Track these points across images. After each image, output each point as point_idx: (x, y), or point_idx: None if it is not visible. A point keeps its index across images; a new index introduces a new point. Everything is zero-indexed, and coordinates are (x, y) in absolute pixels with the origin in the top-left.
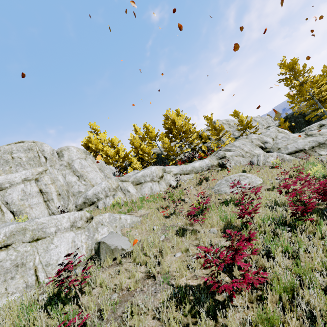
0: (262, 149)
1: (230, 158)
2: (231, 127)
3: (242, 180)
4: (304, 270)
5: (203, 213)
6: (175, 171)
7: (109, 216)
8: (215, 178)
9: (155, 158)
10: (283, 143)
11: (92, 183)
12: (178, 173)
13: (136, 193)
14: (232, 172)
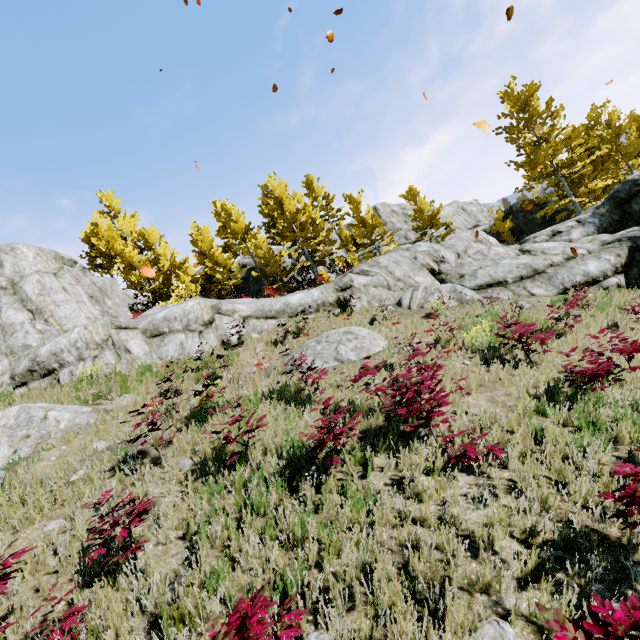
0: (434, 274)
1: (361, 289)
2: (408, 221)
3: (342, 343)
4: (180, 611)
5: (192, 421)
6: (245, 311)
7: (18, 414)
8: (316, 330)
9: (246, 277)
10: (473, 265)
11: (65, 328)
12: (251, 316)
13: (146, 356)
14: (351, 321)
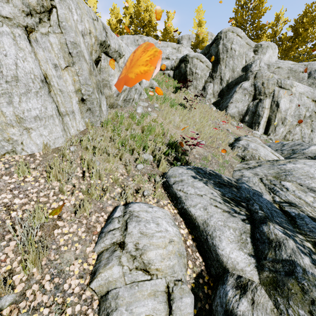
0: None
1: None
2: None
3: None
4: None
5: None
6: None
7: None
8: None
9: None
10: None
11: None
12: None
13: None
14: None
